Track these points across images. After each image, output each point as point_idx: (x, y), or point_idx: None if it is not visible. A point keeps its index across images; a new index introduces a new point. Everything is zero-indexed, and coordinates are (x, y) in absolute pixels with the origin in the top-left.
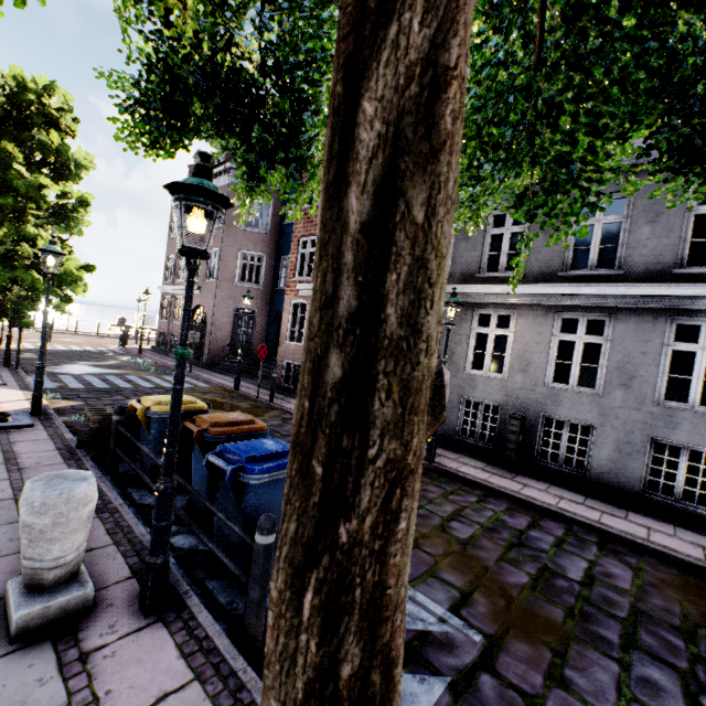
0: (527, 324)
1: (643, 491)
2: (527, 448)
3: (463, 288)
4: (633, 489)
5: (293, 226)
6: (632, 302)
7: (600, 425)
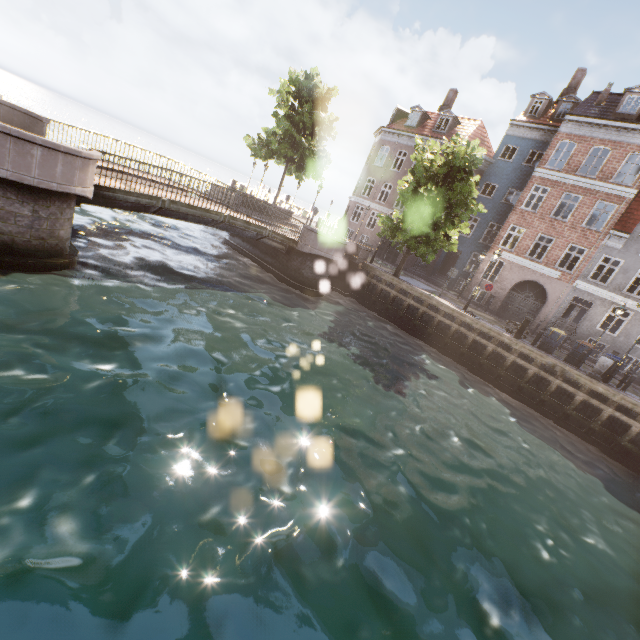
0: (636, 320)
1: None
2: None
3: (614, 295)
4: None
5: (509, 215)
6: None
7: None
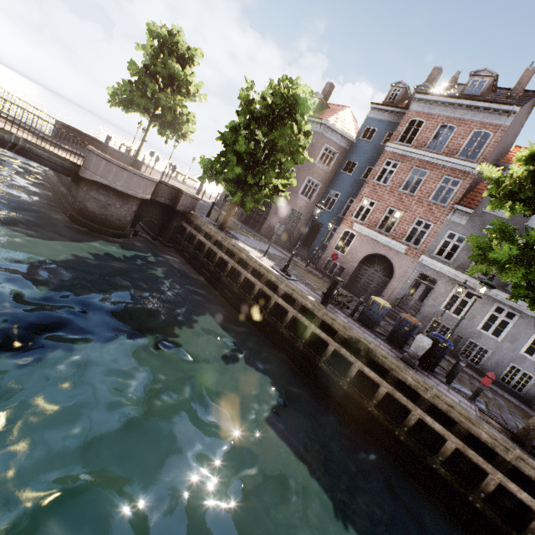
0: (481, 302)
1: (498, 380)
2: (457, 349)
3: (458, 273)
4: (495, 378)
5: (362, 188)
6: (531, 313)
7: (493, 352)
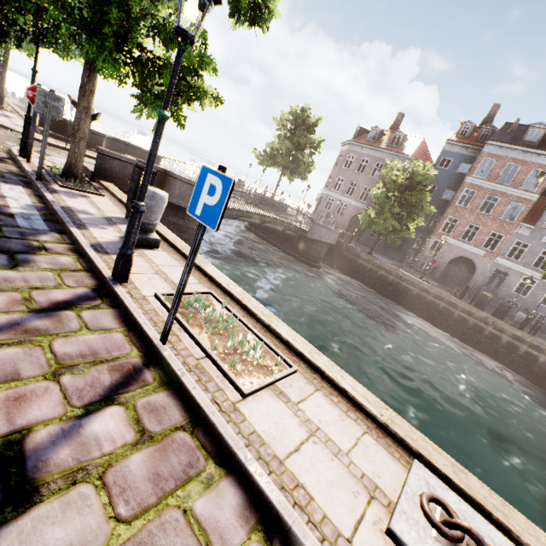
0: (540, 286)
1: None
2: None
3: (524, 269)
4: None
5: (446, 209)
6: None
7: None
